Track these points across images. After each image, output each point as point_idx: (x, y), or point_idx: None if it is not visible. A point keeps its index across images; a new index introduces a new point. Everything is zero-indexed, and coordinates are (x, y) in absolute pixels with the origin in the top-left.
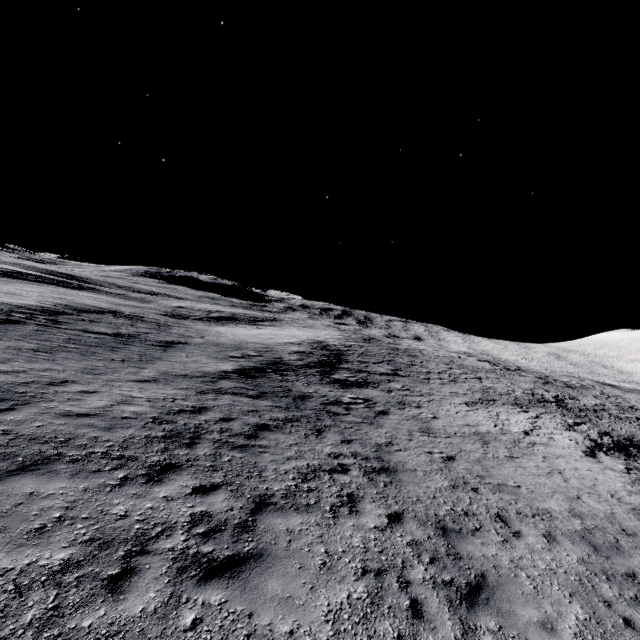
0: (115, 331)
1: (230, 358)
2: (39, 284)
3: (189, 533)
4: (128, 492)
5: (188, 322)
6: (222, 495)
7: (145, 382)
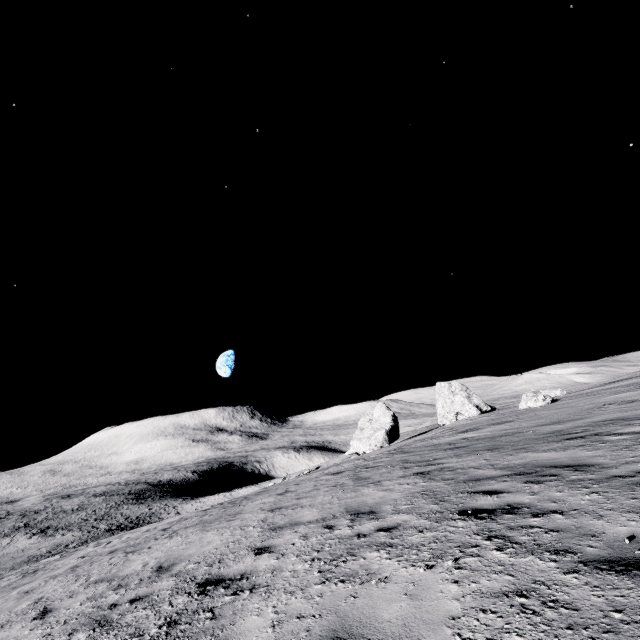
0: None
1: None
2: None
3: None
4: None
5: None
6: None
7: None
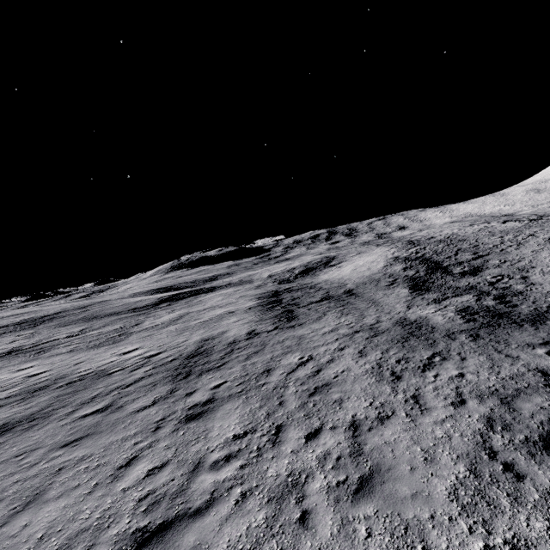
0: (318, 298)
1: (389, 286)
2: (197, 297)
3: None
4: (546, 328)
5: (302, 281)
6: None
7: (410, 308)
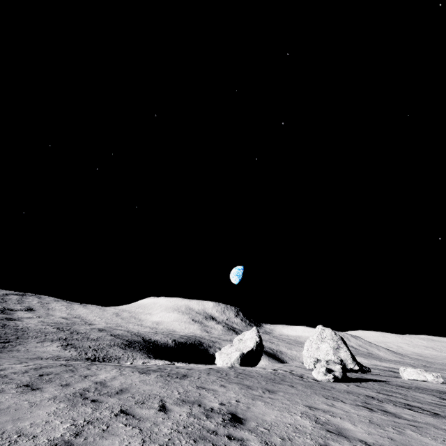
0: None
1: None
2: None
3: (3, 352)
4: None
5: None
6: (2, 351)
7: None
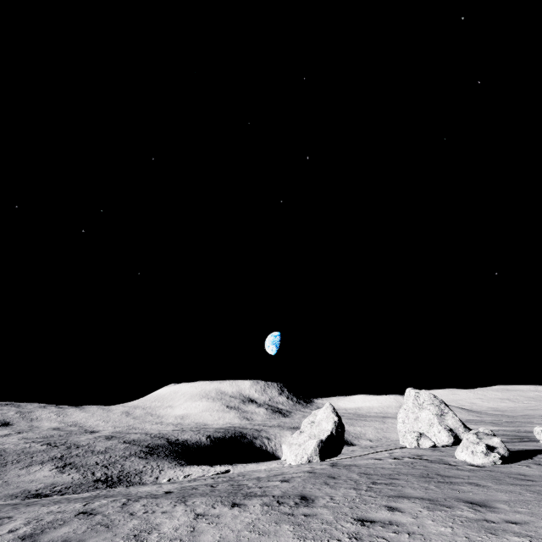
0: None
1: None
2: None
3: None
4: None
5: None
6: None
7: None
